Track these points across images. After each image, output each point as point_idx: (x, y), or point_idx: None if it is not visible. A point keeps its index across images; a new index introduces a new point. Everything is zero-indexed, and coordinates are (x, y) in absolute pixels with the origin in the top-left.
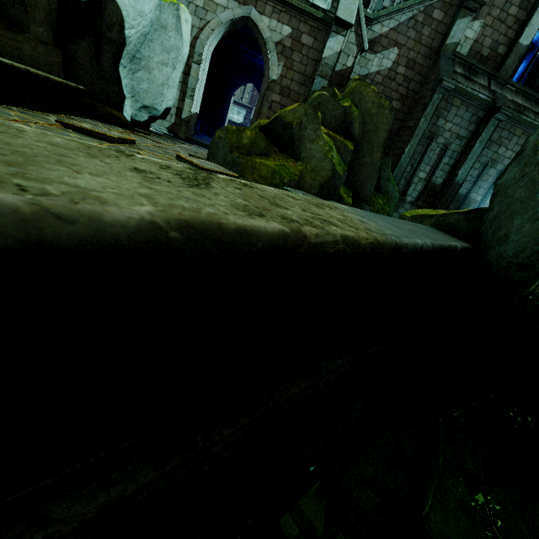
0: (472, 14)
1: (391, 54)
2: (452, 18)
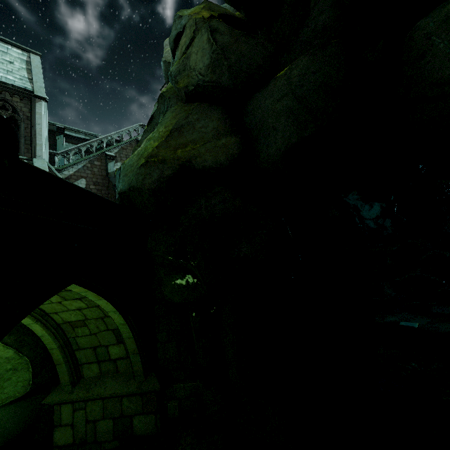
0: (113, 161)
1: (82, 181)
2: (106, 163)
